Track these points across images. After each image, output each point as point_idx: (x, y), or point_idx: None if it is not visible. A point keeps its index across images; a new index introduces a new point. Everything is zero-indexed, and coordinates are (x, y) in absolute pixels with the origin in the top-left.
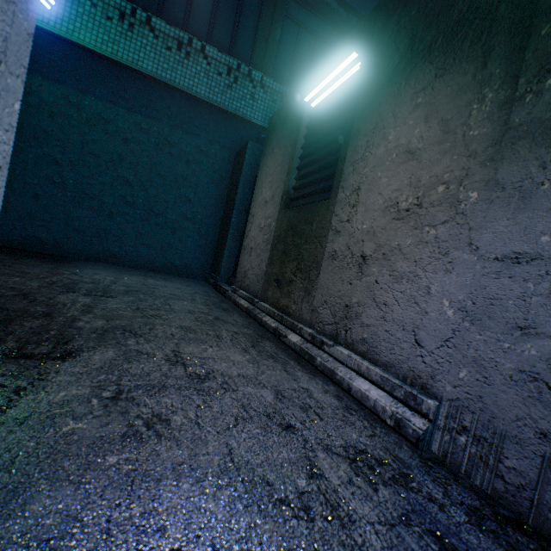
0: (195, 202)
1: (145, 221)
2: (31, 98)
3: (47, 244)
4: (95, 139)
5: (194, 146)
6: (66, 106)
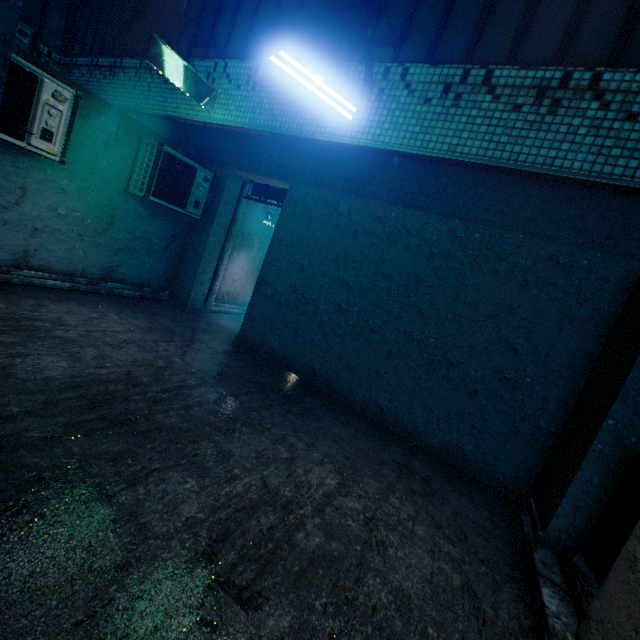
0: (523, 353)
1: (431, 371)
2: (341, 220)
3: (319, 376)
4: (392, 258)
5: (541, 257)
6: (371, 222)
